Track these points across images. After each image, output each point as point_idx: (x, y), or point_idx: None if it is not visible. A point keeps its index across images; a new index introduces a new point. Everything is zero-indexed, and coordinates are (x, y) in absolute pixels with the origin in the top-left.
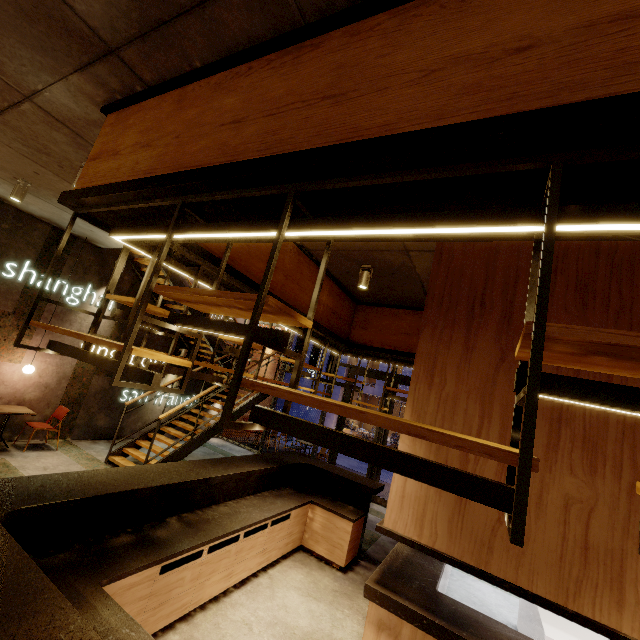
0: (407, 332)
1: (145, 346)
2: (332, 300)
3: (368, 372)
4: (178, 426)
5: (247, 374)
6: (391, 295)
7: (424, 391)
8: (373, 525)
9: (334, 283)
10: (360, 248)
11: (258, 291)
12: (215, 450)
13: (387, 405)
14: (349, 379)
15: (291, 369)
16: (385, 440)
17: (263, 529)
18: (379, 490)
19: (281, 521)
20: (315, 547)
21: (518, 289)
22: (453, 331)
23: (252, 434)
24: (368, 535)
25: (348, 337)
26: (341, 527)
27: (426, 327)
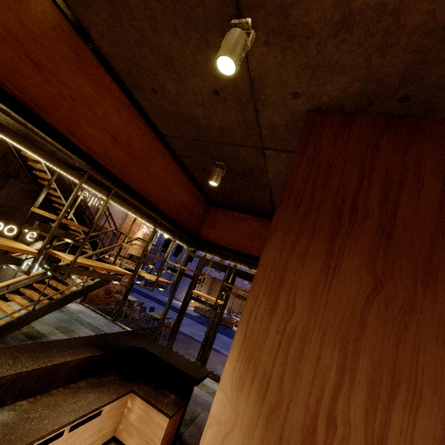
0: (250, 236)
1: (11, 215)
2: (185, 195)
3: (214, 264)
4: (39, 291)
5: (63, 257)
6: (241, 200)
7: (262, 318)
8: (196, 400)
9: (190, 180)
10: (215, 139)
11: (83, 160)
12: (71, 316)
13: (223, 298)
14: (192, 271)
15: (131, 256)
16: (219, 322)
17: (55, 439)
18: (203, 379)
19: (87, 421)
20: (127, 440)
21: (403, 197)
22: (311, 240)
23: (114, 302)
24: (189, 413)
25: (198, 233)
26: (157, 422)
27: (276, 230)
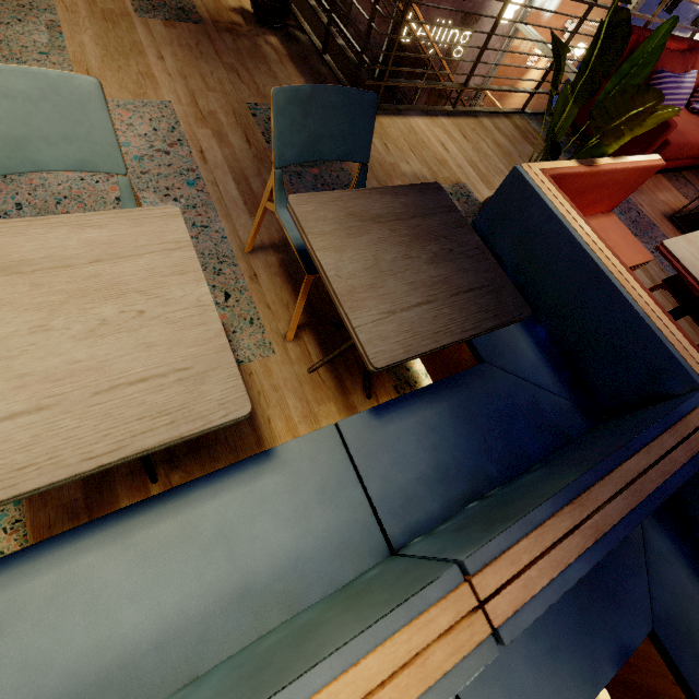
0: None
1: None
2: None
3: None
4: None
5: None
6: None
7: None
8: None
9: None
10: None
11: None
12: None
13: None
14: None
15: None
16: None
17: None
18: None
19: None
20: None
21: None
22: None
23: None
24: None
25: None
26: None
27: None
